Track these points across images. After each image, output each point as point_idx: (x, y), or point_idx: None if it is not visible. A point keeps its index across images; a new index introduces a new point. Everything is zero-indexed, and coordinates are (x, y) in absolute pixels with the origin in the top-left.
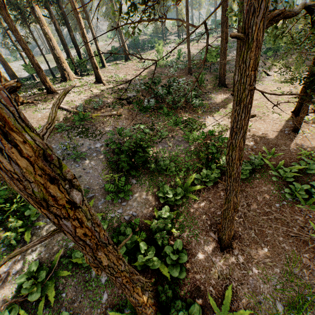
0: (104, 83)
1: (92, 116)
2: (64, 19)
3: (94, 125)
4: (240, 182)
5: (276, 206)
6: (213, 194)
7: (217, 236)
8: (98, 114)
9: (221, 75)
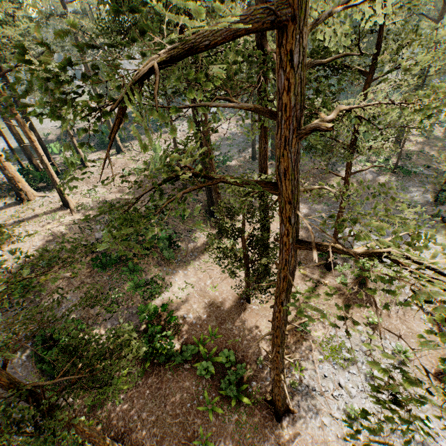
0: (71, 211)
1: (40, 280)
2: (26, 119)
3: (40, 295)
4: (170, 375)
5: (187, 406)
6: (140, 392)
7: (124, 445)
8: (48, 276)
9: (210, 206)
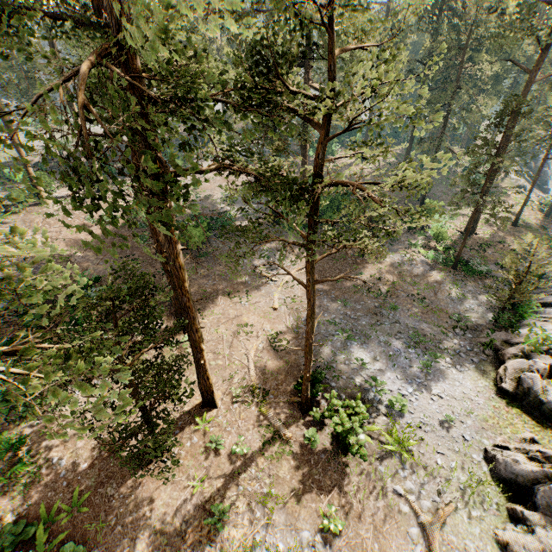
0: None
1: None
2: None
3: None
4: None
5: None
6: None
7: None
8: None
9: None
